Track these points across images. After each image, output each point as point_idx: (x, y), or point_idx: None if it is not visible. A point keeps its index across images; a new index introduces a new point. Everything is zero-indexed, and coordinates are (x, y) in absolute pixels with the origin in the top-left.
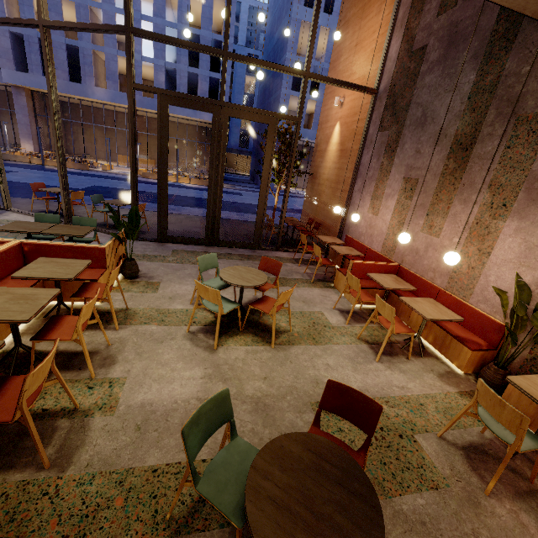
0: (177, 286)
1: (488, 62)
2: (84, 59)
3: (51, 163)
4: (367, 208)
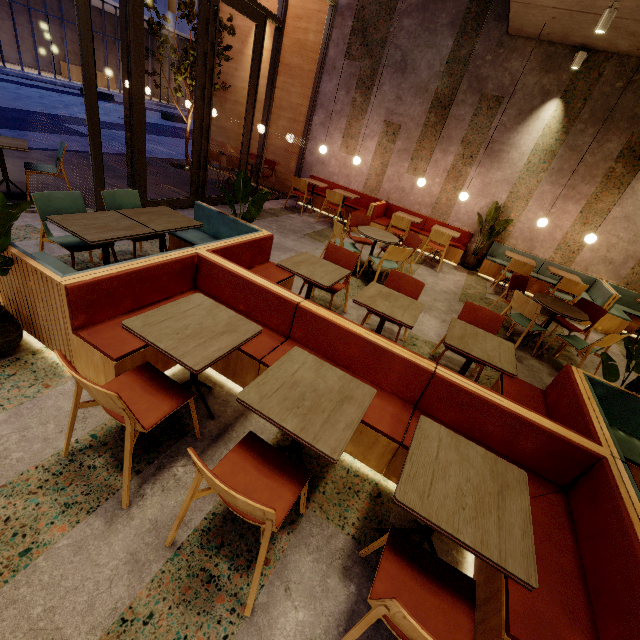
0: None
1: (463, 37)
2: None
3: None
4: (339, 147)
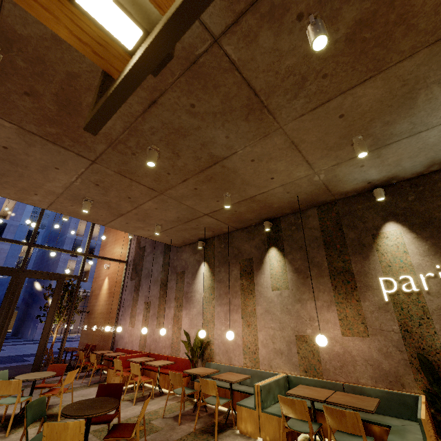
0: None
1: (165, 254)
2: None
3: None
4: (128, 324)
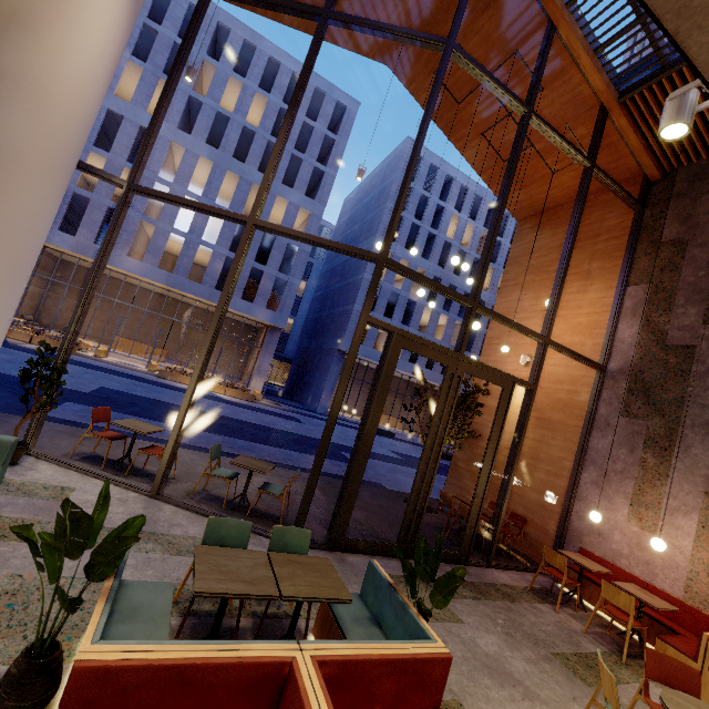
0: None
1: None
2: (126, 226)
3: (18, 335)
4: (625, 516)
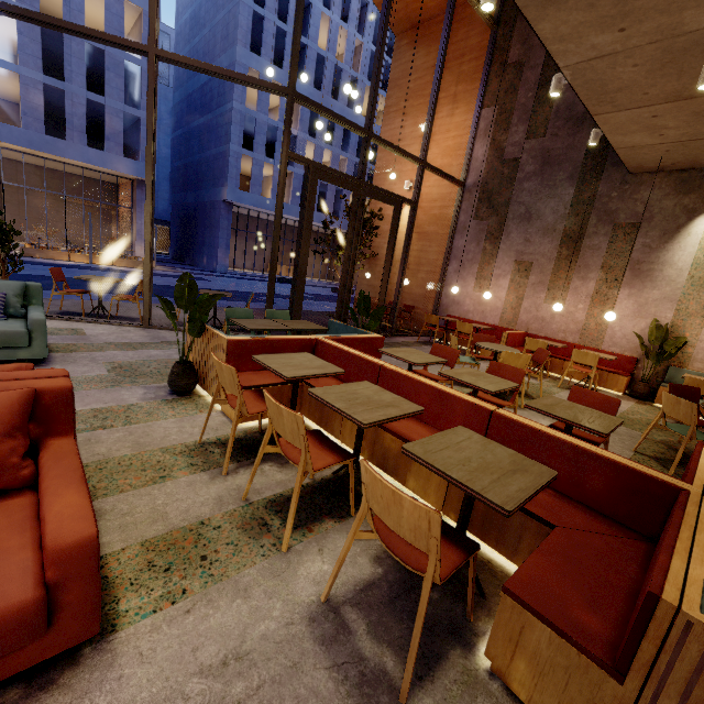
0: None
1: (584, 184)
2: None
3: None
4: (472, 288)
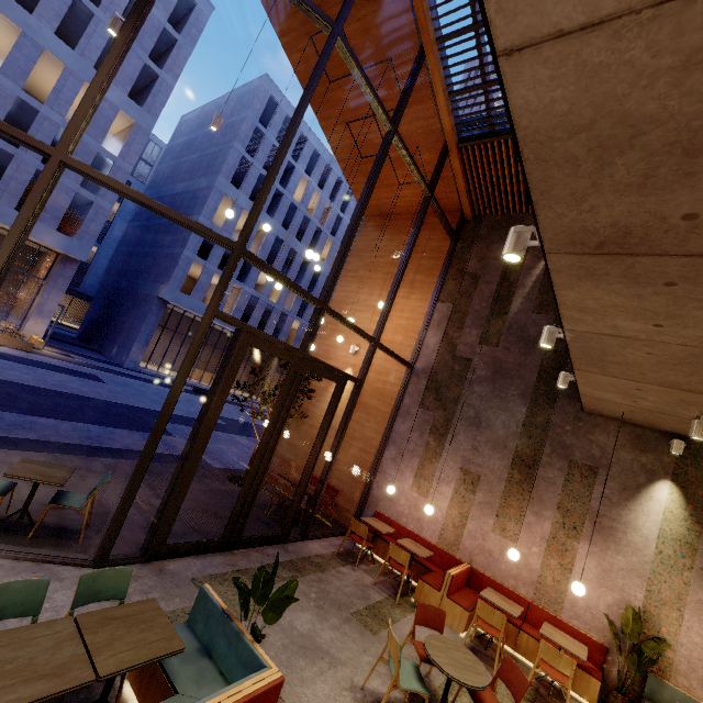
0: (308, 692)
1: (536, 406)
2: None
3: None
4: (410, 485)
